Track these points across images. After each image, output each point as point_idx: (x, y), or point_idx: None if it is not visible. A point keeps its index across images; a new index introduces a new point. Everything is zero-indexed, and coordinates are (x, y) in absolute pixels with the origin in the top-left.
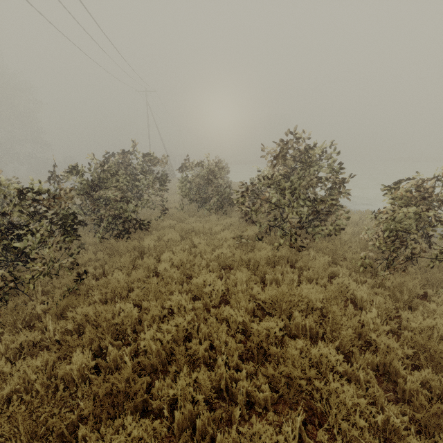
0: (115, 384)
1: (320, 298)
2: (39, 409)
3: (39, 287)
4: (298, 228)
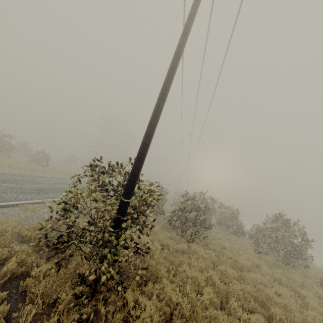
0: (242, 265)
1: (300, 281)
2: (227, 261)
3: (187, 234)
4: (288, 254)
